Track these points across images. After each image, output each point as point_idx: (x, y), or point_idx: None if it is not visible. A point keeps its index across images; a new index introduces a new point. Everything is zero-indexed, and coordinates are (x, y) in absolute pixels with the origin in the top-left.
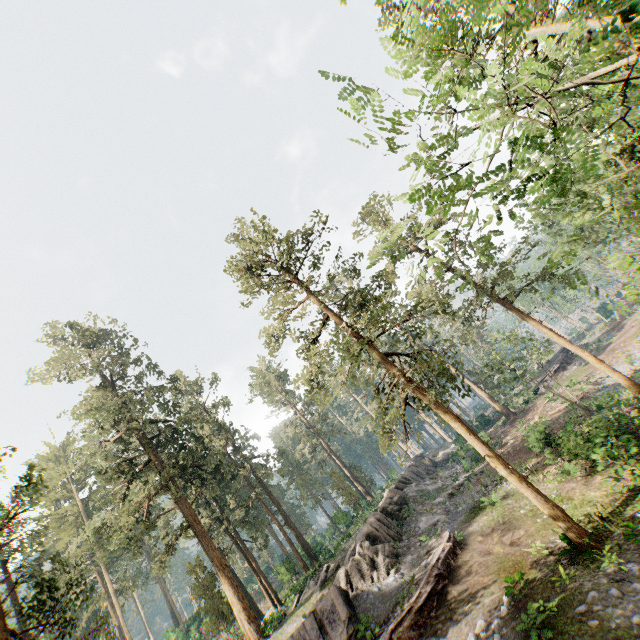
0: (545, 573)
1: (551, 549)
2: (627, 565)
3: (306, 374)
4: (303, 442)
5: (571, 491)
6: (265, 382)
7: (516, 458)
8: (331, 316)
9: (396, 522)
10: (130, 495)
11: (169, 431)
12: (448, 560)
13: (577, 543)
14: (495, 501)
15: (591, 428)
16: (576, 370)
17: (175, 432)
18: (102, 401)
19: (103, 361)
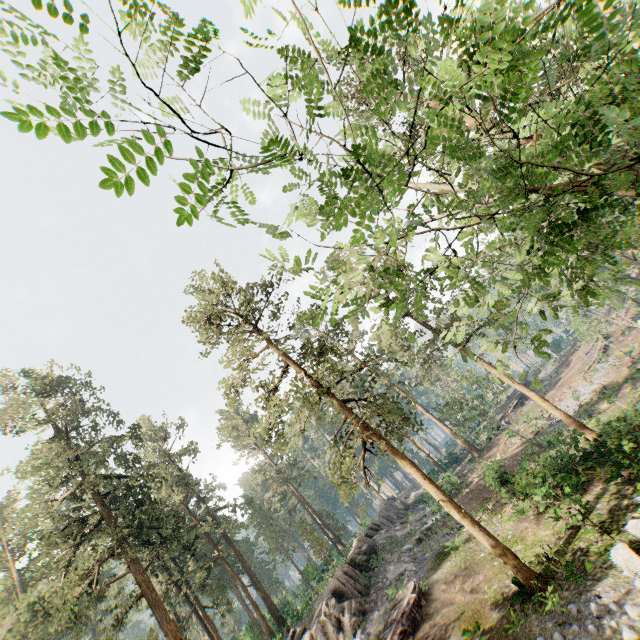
0: (500, 620)
1: (506, 594)
2: (569, 606)
3: (268, 422)
4: (272, 489)
5: (524, 531)
6: (233, 426)
7: (479, 498)
8: (293, 363)
9: (365, 574)
10: (76, 562)
11: (125, 486)
12: (413, 613)
13: (527, 586)
14: (458, 545)
15: (539, 466)
16: (533, 405)
17: (132, 487)
18: (51, 456)
19: (56, 412)
